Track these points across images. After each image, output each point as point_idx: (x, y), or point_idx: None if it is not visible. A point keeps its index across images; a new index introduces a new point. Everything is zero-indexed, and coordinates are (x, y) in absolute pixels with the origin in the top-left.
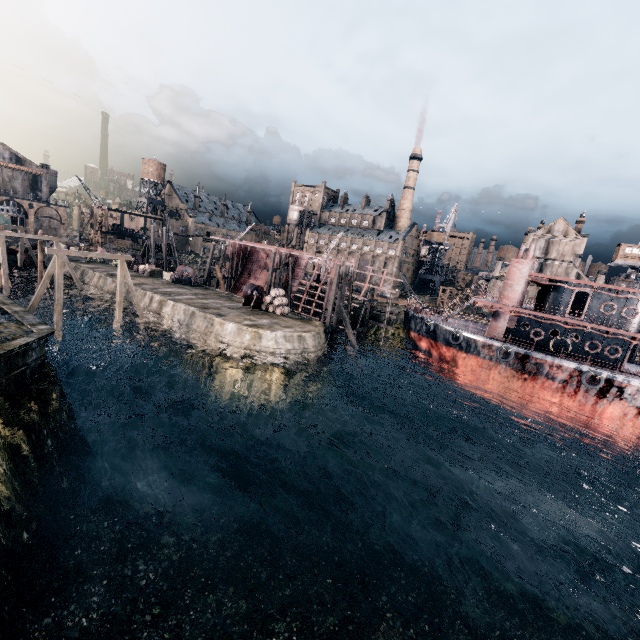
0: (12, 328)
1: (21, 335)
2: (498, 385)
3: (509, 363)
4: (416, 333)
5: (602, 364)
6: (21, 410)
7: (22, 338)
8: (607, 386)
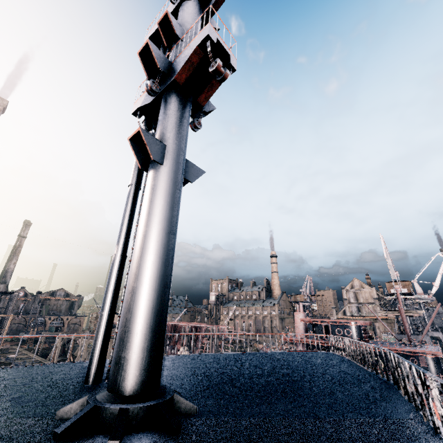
0: None
1: None
2: None
3: None
4: None
5: None
6: None
7: None
8: None
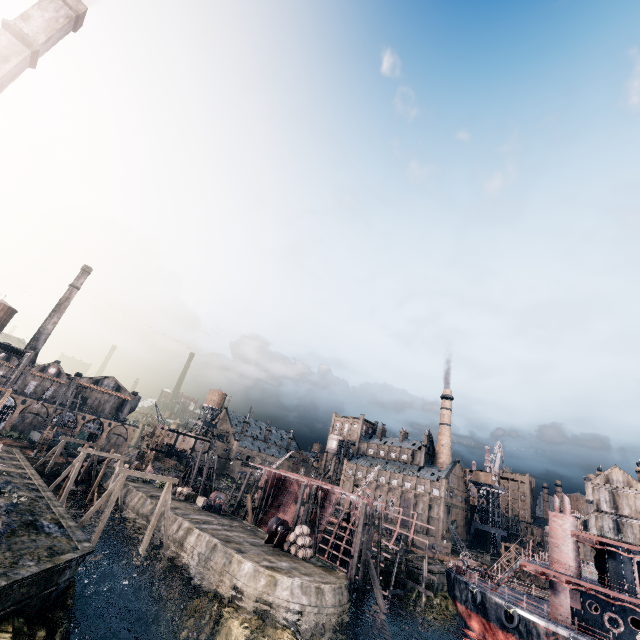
0: (64, 542)
1: (69, 550)
2: None
3: None
4: (463, 605)
5: None
6: (31, 639)
7: (70, 553)
8: None
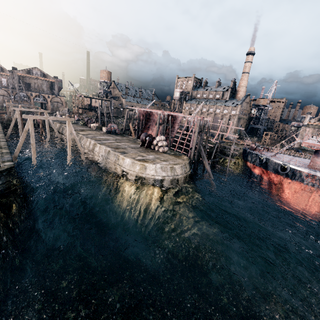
0: None
1: None
2: (317, 204)
3: None
4: (251, 163)
5: None
6: None
7: None
8: None
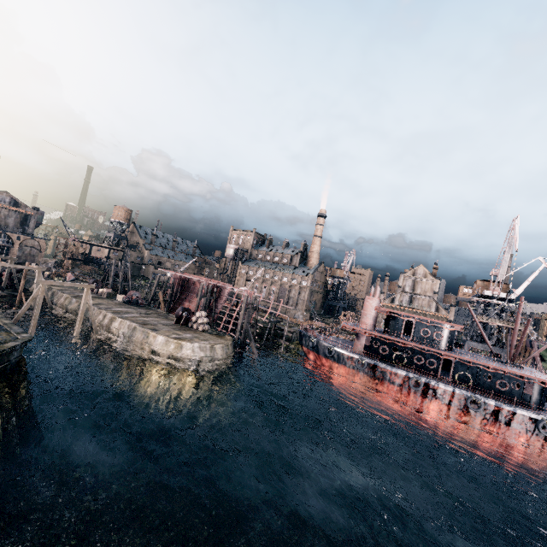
0: (4, 335)
1: (10, 340)
2: (361, 389)
3: (365, 371)
4: (306, 348)
5: (426, 373)
6: (0, 393)
7: (11, 342)
8: (426, 388)
